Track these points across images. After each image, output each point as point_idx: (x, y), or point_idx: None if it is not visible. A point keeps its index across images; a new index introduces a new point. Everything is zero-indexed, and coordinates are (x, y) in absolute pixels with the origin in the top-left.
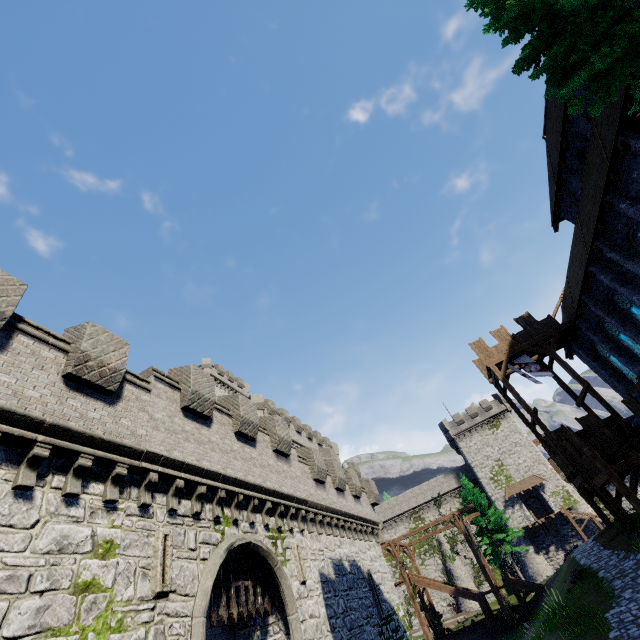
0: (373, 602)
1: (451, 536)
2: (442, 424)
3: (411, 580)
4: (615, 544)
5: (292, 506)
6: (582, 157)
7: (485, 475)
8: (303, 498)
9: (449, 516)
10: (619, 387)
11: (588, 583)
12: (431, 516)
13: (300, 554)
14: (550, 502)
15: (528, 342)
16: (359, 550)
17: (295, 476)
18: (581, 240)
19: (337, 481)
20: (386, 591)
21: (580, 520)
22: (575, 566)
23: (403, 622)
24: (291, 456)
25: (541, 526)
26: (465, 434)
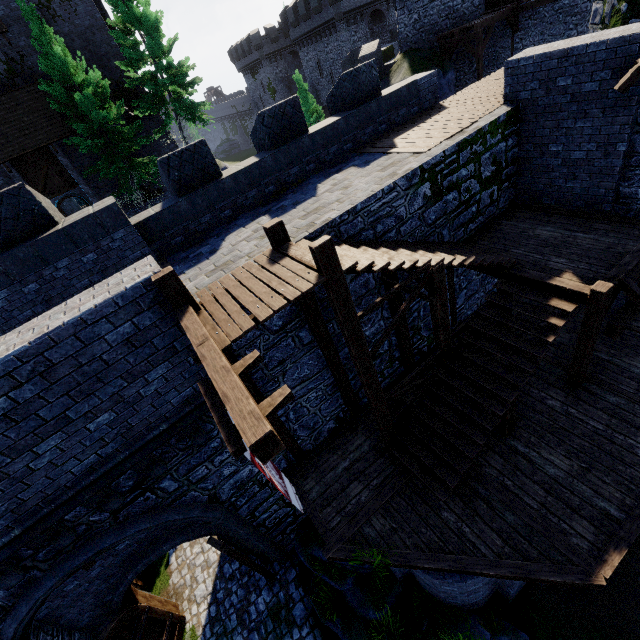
0: None
1: None
2: None
3: None
4: None
5: None
6: None
7: None
8: None
9: None
10: None
11: None
12: None
13: None
14: None
15: None
16: None
17: None
18: None
19: None
20: None
21: None
22: None
23: None
24: None
25: None
26: None
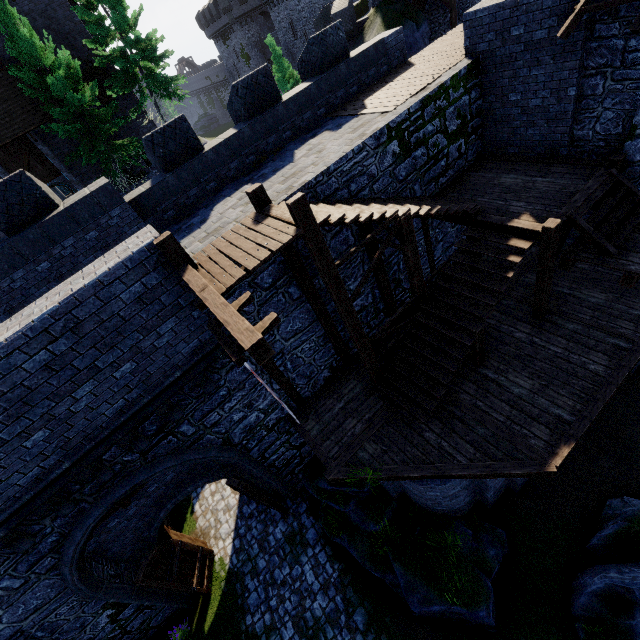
0: None
1: None
2: None
3: None
4: None
5: None
6: None
7: None
8: None
9: None
10: None
11: None
12: None
13: None
14: None
15: None
16: None
17: None
18: None
19: None
20: None
21: None
22: None
23: None
24: None
25: None
26: None
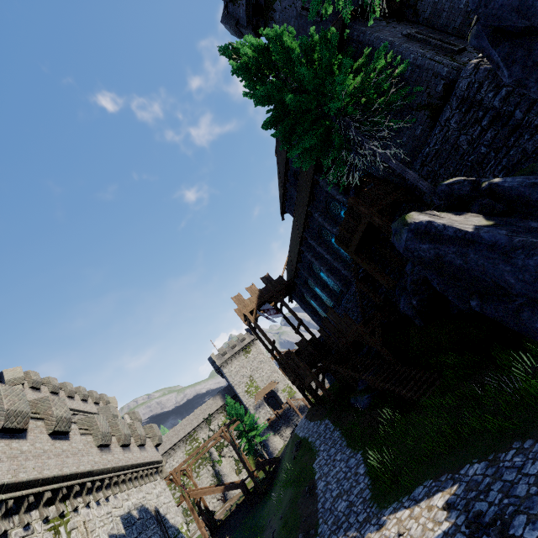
0: (161, 534)
1: (219, 444)
2: (211, 358)
3: (191, 496)
4: (316, 417)
5: (76, 484)
6: (296, 177)
7: (242, 390)
8: (88, 470)
9: (219, 432)
10: (315, 319)
11: (304, 448)
12: (203, 434)
13: (87, 528)
14: (281, 397)
15: (269, 294)
16: (146, 493)
17: (77, 451)
18: (297, 229)
19: (123, 438)
20: (171, 517)
21: (297, 403)
22: (297, 439)
23: (186, 536)
24: (71, 432)
25: (277, 415)
26: (228, 362)
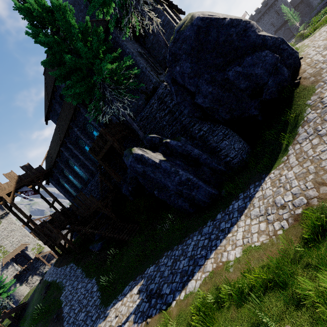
0: None
1: None
2: None
3: None
4: (63, 264)
5: None
6: (62, 97)
7: None
8: None
9: None
10: (67, 196)
11: (53, 288)
12: None
13: None
14: (30, 254)
15: (28, 179)
16: None
17: None
18: (58, 134)
19: None
20: None
21: (45, 255)
22: (46, 283)
23: None
24: None
25: (25, 269)
26: None
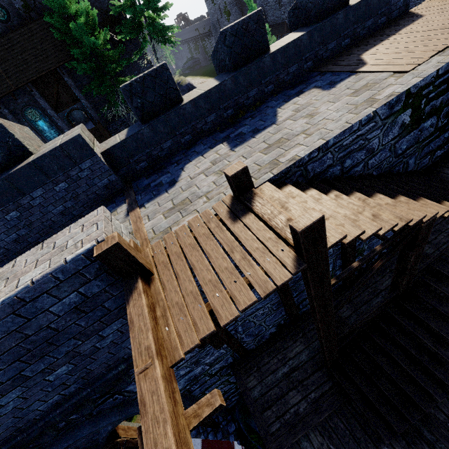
0: None
1: None
2: None
3: None
4: None
5: None
6: None
7: None
8: None
9: None
10: None
11: None
12: None
13: None
14: None
15: None
16: None
17: None
18: None
19: None
20: None
21: None
22: None
23: None
24: None
25: None
26: None
